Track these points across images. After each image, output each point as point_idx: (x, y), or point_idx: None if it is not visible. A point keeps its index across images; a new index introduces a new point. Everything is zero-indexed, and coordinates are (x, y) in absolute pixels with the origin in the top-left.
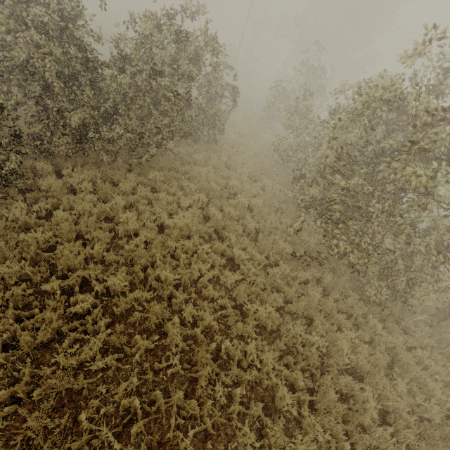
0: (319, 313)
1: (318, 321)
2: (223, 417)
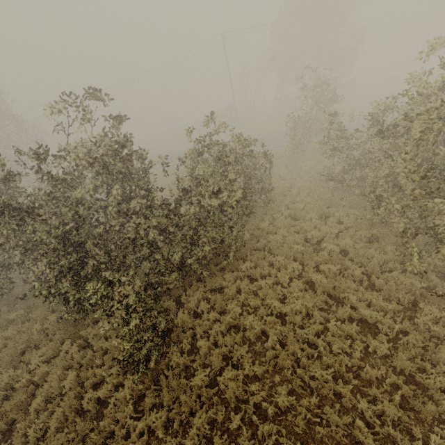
0: None
1: None
2: None
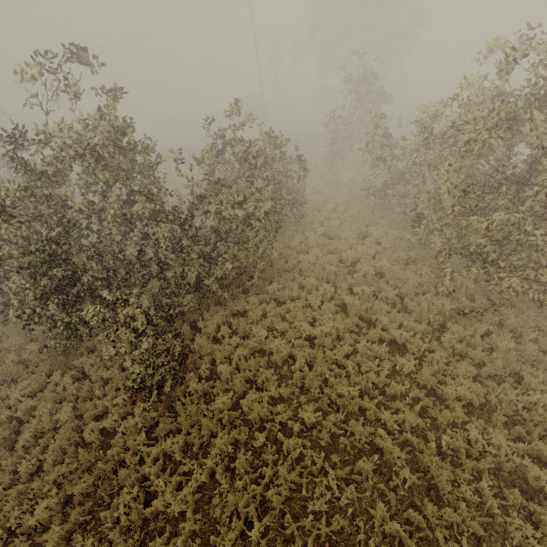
0: (524, 365)
1: (529, 376)
2: (484, 515)
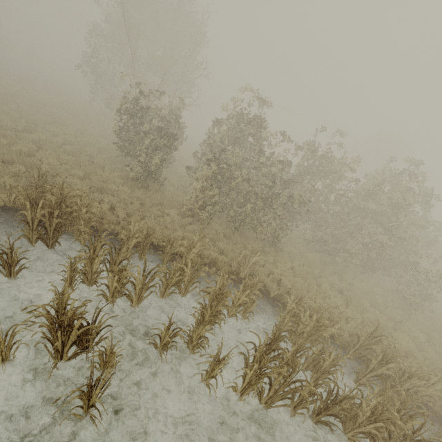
0: None
1: None
2: None
